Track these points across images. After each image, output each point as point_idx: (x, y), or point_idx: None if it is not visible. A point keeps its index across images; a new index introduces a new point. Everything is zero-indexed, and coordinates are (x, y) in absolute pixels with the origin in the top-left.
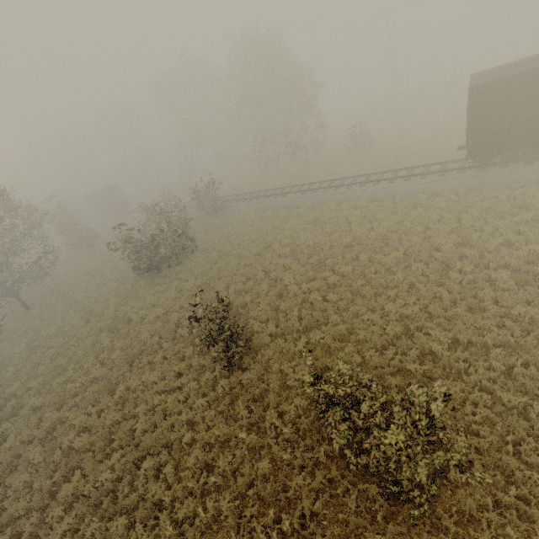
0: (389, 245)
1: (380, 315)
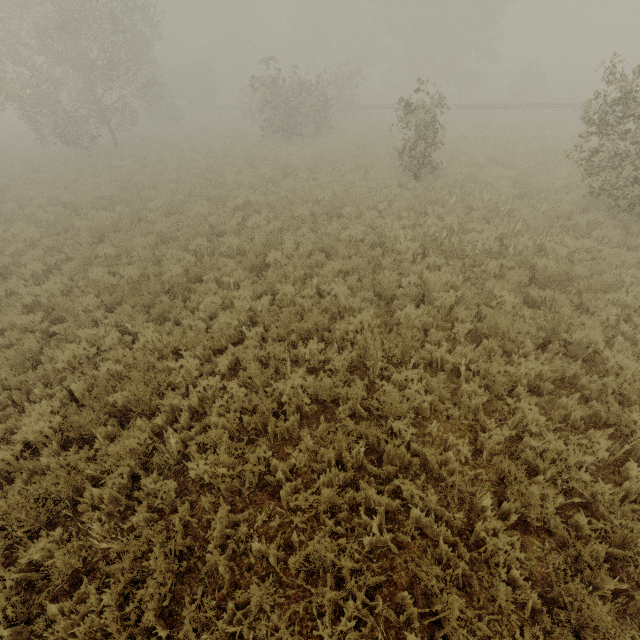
0: None
1: None
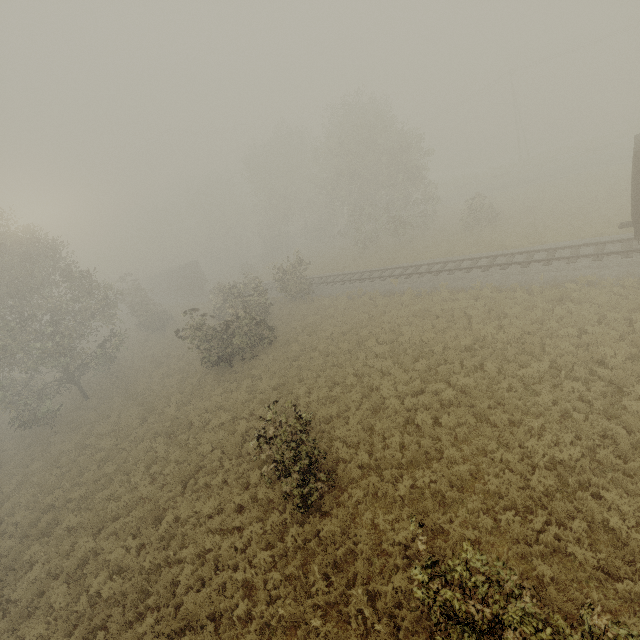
0: (527, 352)
1: (518, 455)
